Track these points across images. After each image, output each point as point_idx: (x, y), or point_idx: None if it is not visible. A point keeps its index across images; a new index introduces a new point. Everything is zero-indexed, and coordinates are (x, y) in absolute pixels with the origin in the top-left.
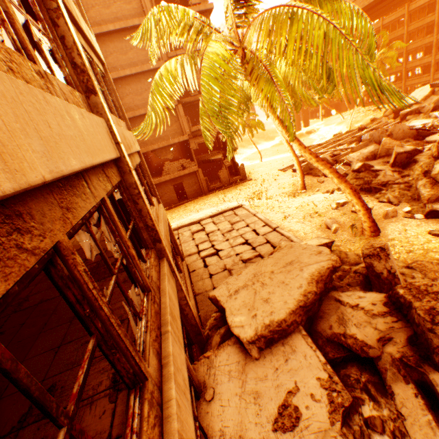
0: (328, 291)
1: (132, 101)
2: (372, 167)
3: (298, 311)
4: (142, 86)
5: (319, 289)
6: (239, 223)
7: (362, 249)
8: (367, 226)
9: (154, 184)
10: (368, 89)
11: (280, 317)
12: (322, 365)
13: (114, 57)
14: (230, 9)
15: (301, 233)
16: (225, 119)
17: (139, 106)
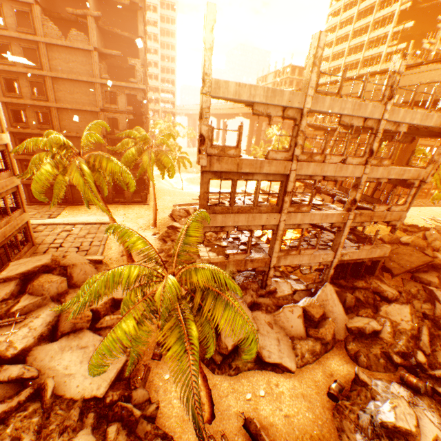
0: (41, 273)
1: (69, 125)
2: (179, 229)
3: (20, 274)
4: (79, 118)
5: (34, 270)
6: (92, 234)
7: (72, 263)
8: (127, 258)
9: (70, 184)
10: (99, 206)
11: (13, 274)
12: (12, 289)
13: (63, 93)
14: (71, 147)
15: (110, 252)
16: (55, 191)
17: (73, 130)
